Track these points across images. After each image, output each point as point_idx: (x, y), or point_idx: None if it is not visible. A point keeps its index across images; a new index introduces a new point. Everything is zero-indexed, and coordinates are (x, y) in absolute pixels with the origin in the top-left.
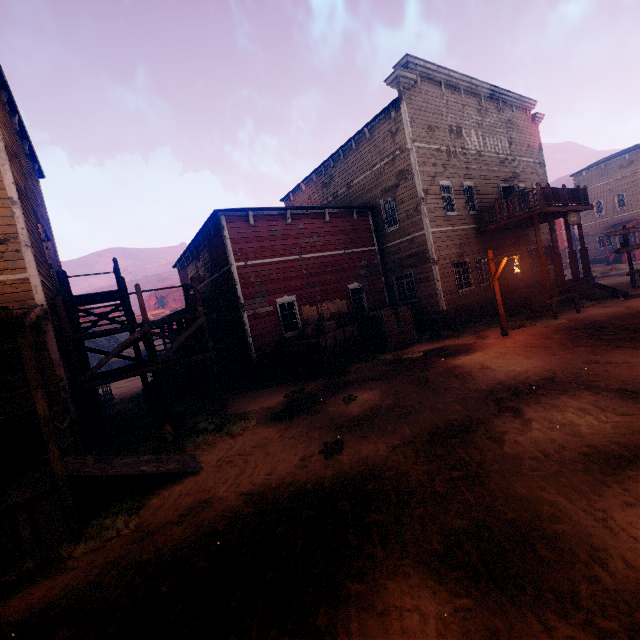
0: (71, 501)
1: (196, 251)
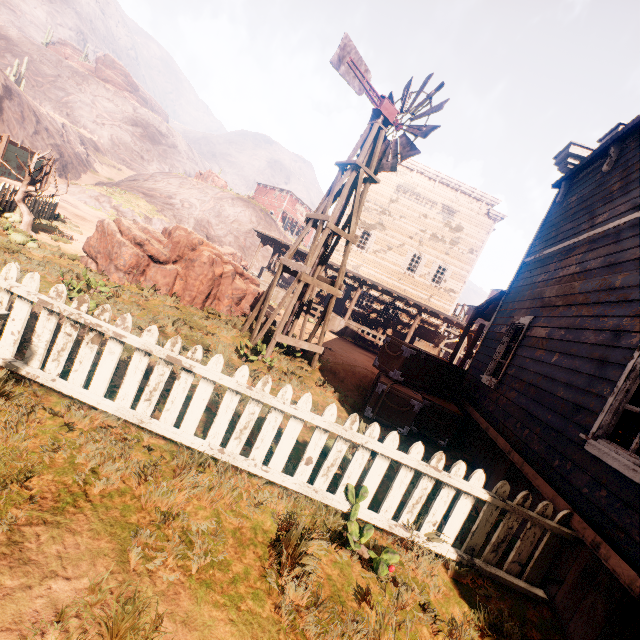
0: None
1: None
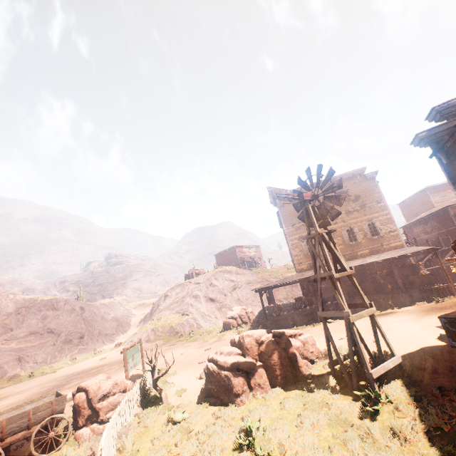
0: (455, 288)
1: (424, 221)
